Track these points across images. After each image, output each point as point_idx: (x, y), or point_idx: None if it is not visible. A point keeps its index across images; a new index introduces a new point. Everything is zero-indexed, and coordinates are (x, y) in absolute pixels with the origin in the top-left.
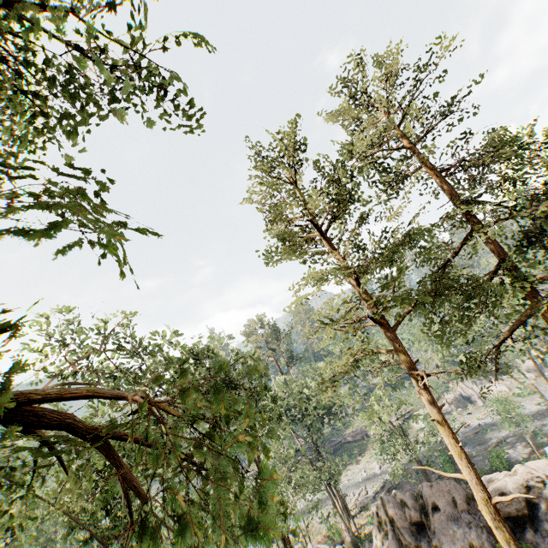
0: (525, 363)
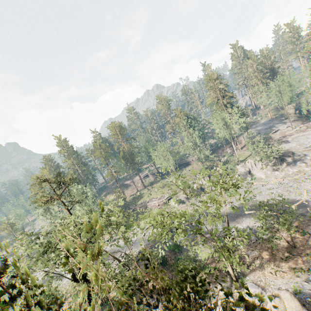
0: (240, 169)
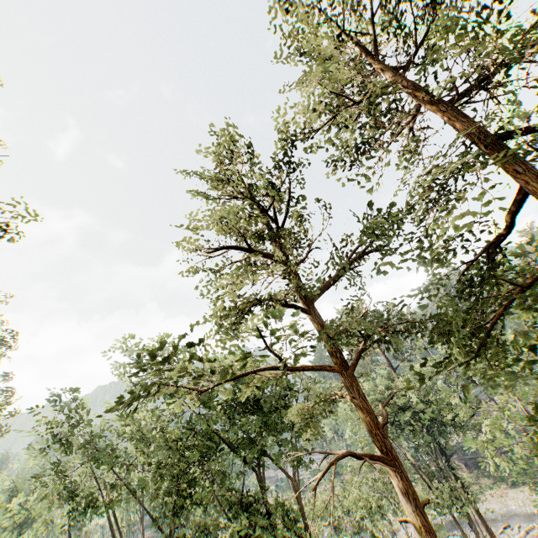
0: None
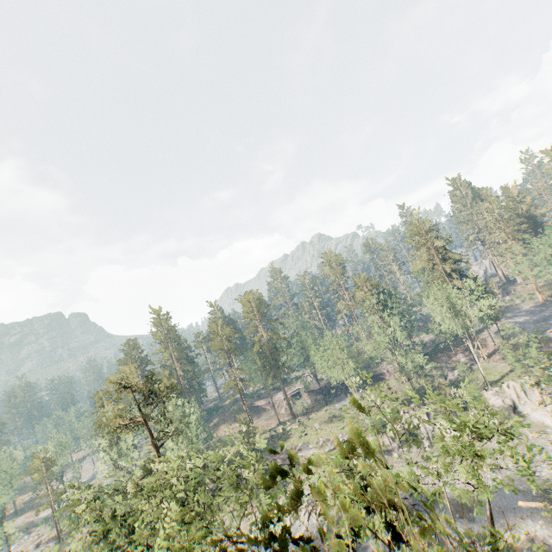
0: (492, 400)
